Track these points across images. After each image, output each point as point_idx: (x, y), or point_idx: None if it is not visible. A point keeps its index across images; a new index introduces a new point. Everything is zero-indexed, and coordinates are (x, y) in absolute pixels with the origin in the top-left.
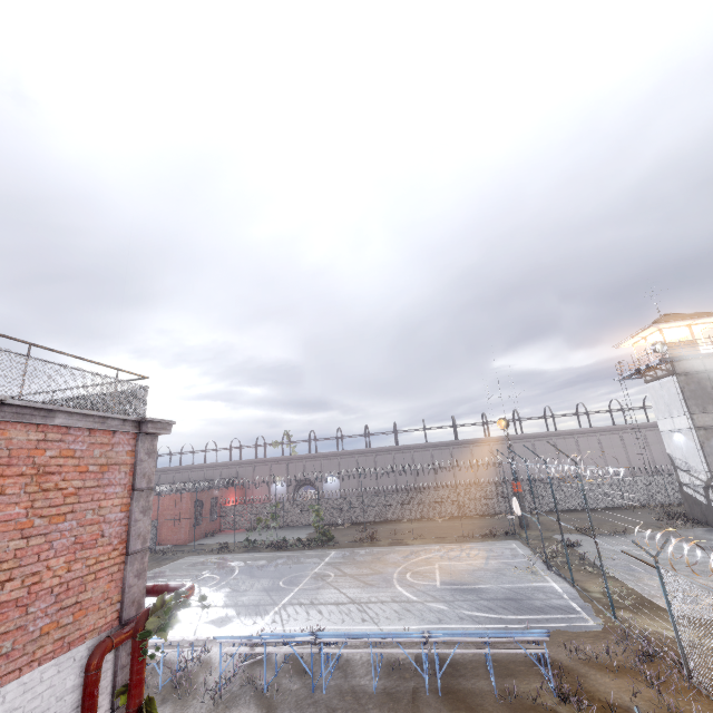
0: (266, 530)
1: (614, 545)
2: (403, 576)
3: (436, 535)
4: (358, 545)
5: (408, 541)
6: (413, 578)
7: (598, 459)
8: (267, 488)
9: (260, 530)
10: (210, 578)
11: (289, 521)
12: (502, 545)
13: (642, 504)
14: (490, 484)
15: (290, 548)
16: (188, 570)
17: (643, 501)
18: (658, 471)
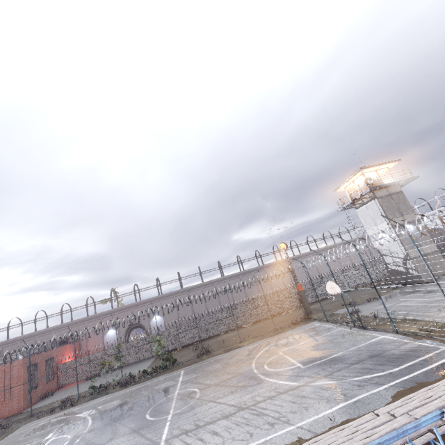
0: (106, 374)
1: (378, 306)
2: (263, 369)
3: (254, 335)
4: (199, 360)
5: (238, 345)
6: (274, 368)
7: (325, 267)
8: (101, 339)
9: (104, 374)
10: (57, 441)
11: (126, 361)
12: (310, 326)
13: (358, 286)
14: (269, 295)
15: (137, 381)
16: (27, 441)
17: (358, 284)
18: (361, 265)
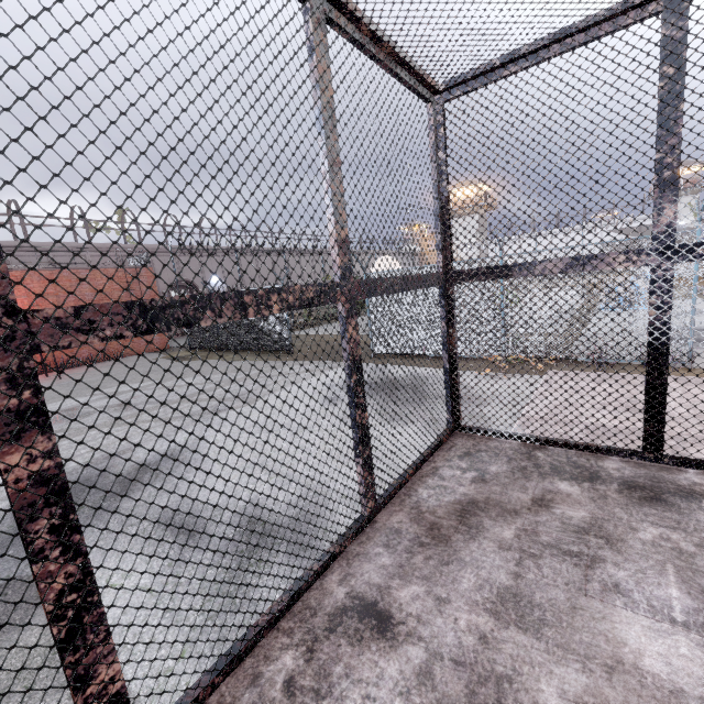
0: None
1: None
2: None
3: None
4: None
5: None
6: None
7: None
8: None
9: None
10: None
11: None
12: None
13: None
14: None
15: None
16: None
17: None
18: None
